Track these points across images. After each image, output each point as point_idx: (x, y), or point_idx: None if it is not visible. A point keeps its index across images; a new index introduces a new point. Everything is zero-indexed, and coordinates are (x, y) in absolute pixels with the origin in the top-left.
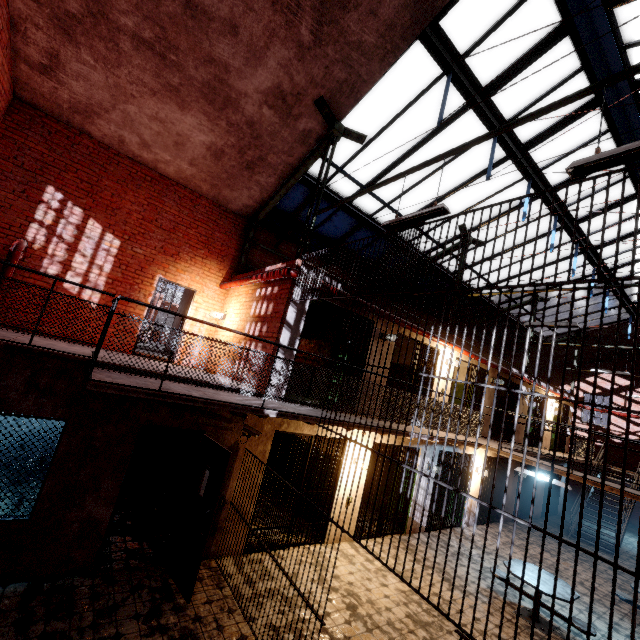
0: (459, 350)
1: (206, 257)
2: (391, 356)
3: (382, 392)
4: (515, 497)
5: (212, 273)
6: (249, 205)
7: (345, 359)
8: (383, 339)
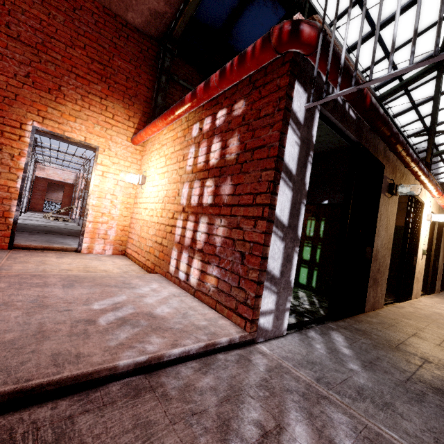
0: None
1: (105, 96)
2: (394, 217)
3: (386, 270)
4: None
5: (118, 121)
6: (159, 12)
7: (322, 227)
8: (392, 193)
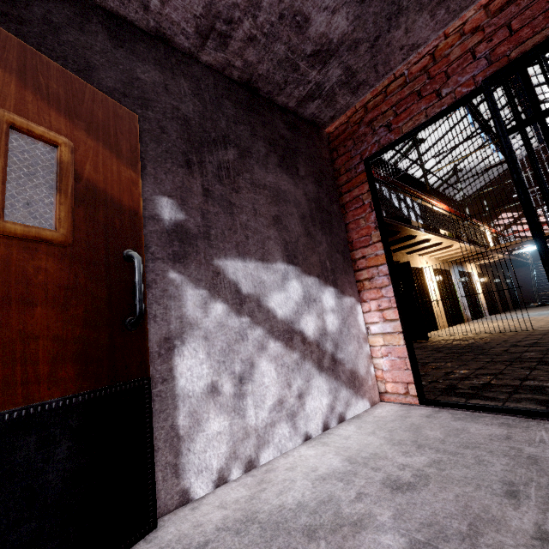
0: (443, 206)
1: None
2: None
3: None
4: (498, 297)
5: None
6: None
7: None
8: None
